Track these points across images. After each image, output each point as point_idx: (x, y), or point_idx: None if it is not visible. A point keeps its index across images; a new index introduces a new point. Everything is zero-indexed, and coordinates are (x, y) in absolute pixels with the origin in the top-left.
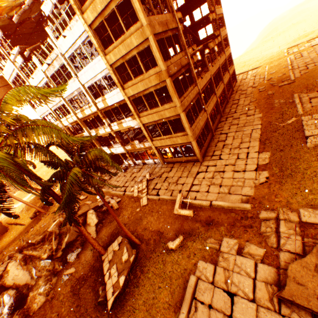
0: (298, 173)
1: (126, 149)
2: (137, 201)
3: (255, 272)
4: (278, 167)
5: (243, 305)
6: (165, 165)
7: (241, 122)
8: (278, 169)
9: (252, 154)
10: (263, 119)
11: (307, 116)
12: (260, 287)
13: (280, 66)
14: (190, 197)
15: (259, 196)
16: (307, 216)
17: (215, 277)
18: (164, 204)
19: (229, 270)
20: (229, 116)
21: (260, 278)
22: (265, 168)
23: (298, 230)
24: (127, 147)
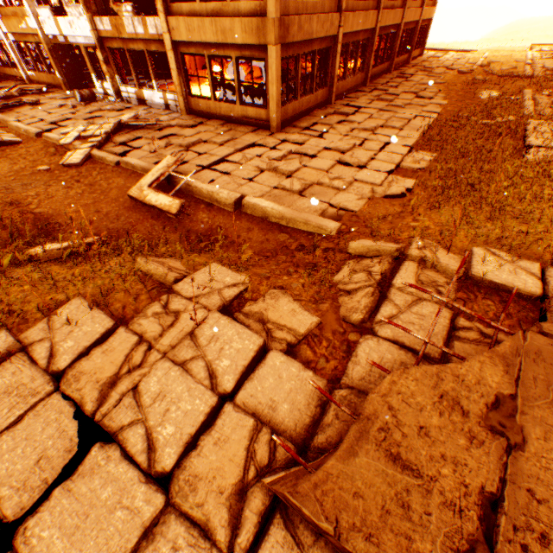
0: (491, 192)
1: (99, 32)
2: (61, 155)
3: (245, 377)
4: (442, 179)
5: (105, 495)
6: (188, 117)
7: (400, 102)
8: (442, 183)
9: (396, 147)
10: (447, 107)
11: (541, 121)
12: (225, 436)
13: (511, 58)
14: (199, 177)
15: (371, 215)
16: (494, 266)
17: (86, 360)
18: (122, 177)
19: (156, 350)
20: (381, 88)
21: (250, 402)
22: (411, 176)
23: (451, 295)
24: (102, 22)
